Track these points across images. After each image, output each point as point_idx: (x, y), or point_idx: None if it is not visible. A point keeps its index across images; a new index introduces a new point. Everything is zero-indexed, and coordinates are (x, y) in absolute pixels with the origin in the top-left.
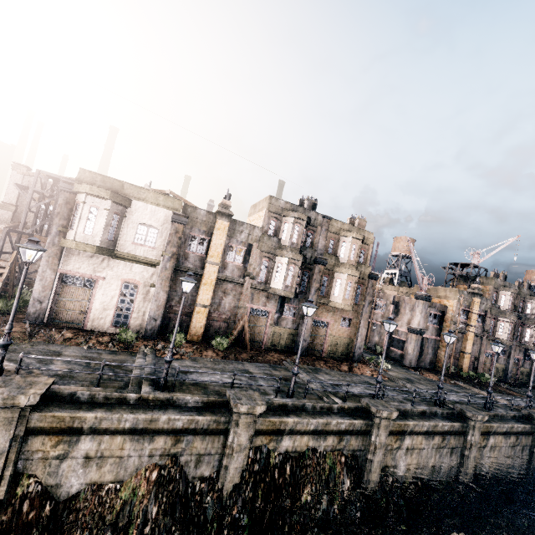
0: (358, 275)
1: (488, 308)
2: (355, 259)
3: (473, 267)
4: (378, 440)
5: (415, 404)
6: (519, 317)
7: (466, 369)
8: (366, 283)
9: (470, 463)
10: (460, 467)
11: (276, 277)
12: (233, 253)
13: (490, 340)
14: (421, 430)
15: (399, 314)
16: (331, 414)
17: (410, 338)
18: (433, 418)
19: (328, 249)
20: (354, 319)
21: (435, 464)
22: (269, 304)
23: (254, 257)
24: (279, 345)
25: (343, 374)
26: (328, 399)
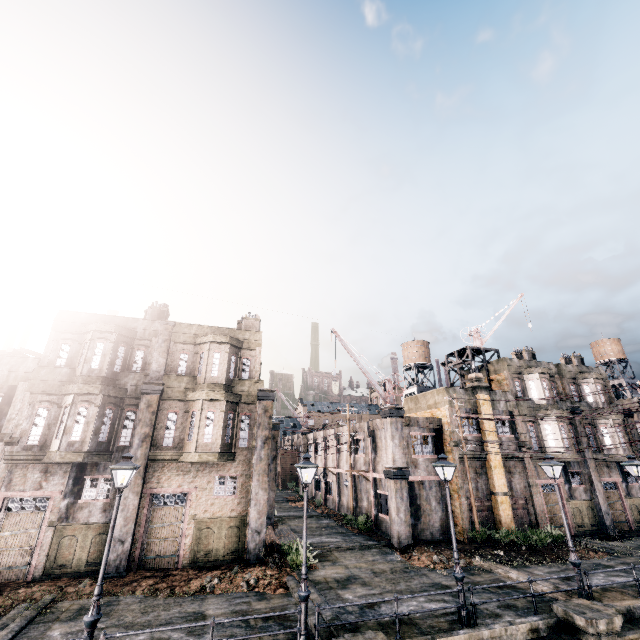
0: (221, 397)
1: (512, 405)
2: (222, 374)
3: (472, 352)
4: None
5: None
6: (575, 409)
7: (511, 525)
8: (256, 409)
9: None
10: None
11: (59, 432)
12: None
13: (539, 460)
14: None
15: (377, 451)
16: None
17: (389, 488)
18: None
19: (177, 369)
20: (244, 477)
21: None
22: (49, 484)
23: (18, 406)
24: (74, 563)
25: (159, 605)
26: None
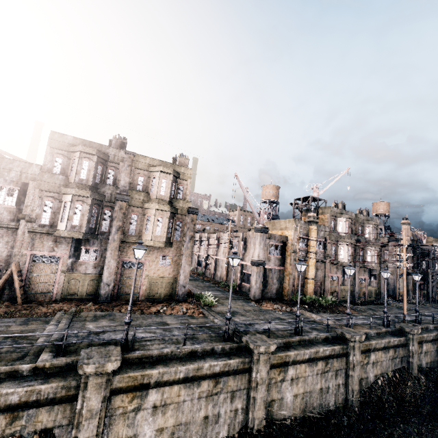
0: (168, 209)
1: (327, 234)
2: (167, 194)
3: (312, 199)
4: (84, 408)
5: (195, 342)
6: (358, 240)
7: (312, 294)
8: (186, 219)
9: (257, 406)
10: (247, 413)
11: (62, 218)
12: (2, 195)
13: (333, 264)
14: (175, 377)
15: (247, 250)
16: (7, 381)
17: (253, 270)
18: (204, 358)
19: (136, 186)
20: (177, 257)
21: (206, 417)
22: (59, 249)
23: (31, 198)
24: (78, 294)
25: (139, 317)
26: (25, 358)
